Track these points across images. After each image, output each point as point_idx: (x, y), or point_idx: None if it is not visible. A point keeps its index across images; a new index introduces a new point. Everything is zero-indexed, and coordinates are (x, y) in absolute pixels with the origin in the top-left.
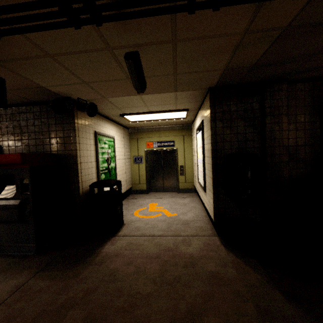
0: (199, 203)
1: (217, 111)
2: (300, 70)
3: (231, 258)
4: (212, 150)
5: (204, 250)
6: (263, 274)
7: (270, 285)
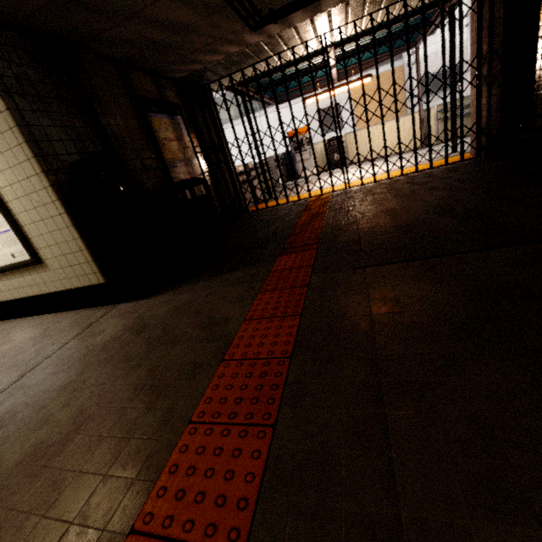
0: (4, 322)
1: (4, 73)
2: (107, 37)
3: (166, 295)
4: (37, 157)
5: (129, 317)
6: (202, 280)
7: (215, 278)
